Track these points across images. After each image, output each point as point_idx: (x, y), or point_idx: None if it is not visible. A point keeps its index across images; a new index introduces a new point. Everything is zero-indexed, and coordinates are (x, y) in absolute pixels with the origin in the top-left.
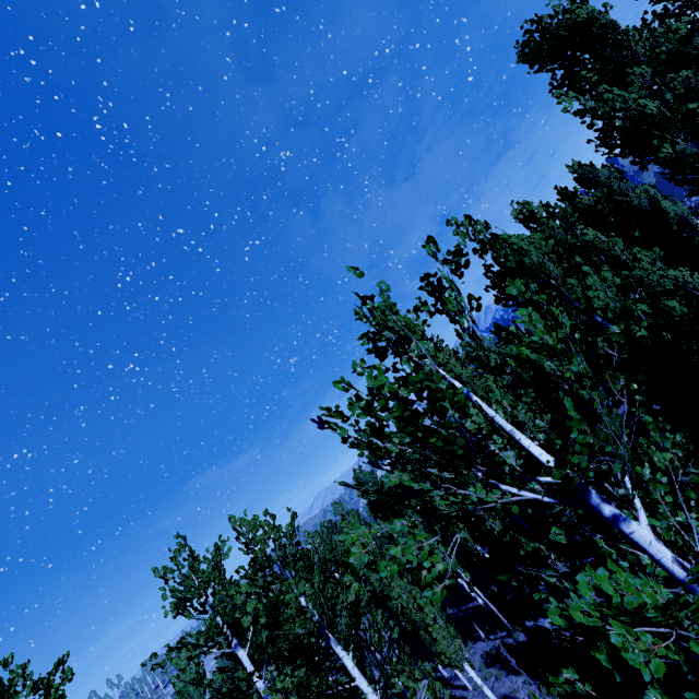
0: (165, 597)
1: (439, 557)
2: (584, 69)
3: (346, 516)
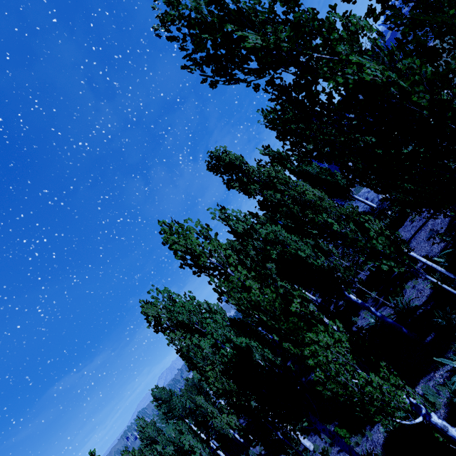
0: None
1: (198, 453)
2: (232, 182)
3: (145, 428)
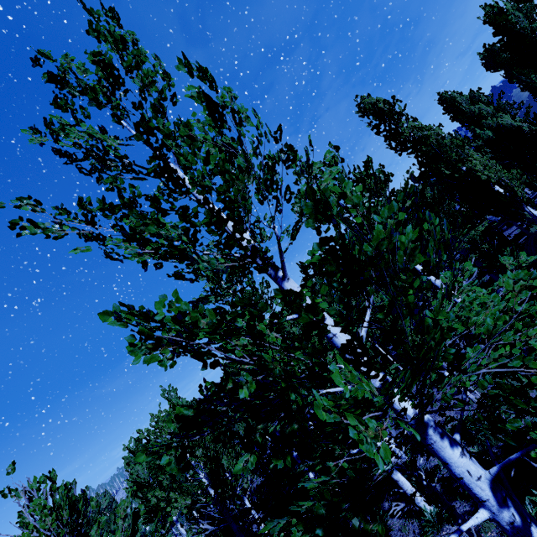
0: (202, 279)
1: None
2: None
3: None
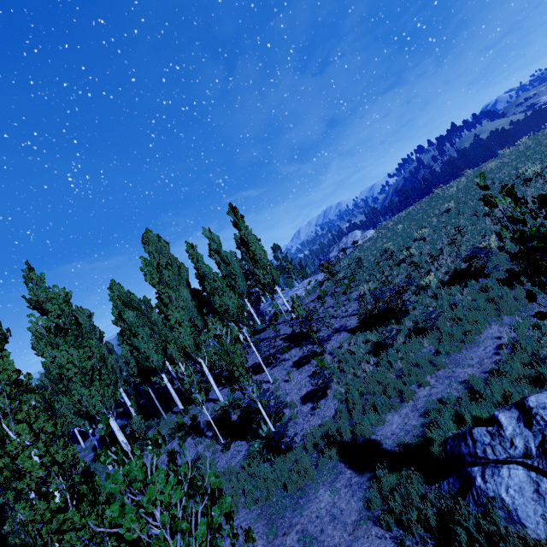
0: None
1: None
2: None
3: None
